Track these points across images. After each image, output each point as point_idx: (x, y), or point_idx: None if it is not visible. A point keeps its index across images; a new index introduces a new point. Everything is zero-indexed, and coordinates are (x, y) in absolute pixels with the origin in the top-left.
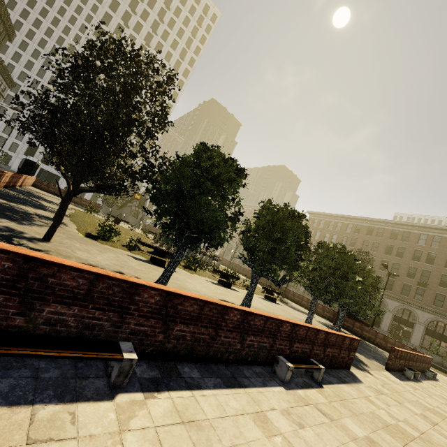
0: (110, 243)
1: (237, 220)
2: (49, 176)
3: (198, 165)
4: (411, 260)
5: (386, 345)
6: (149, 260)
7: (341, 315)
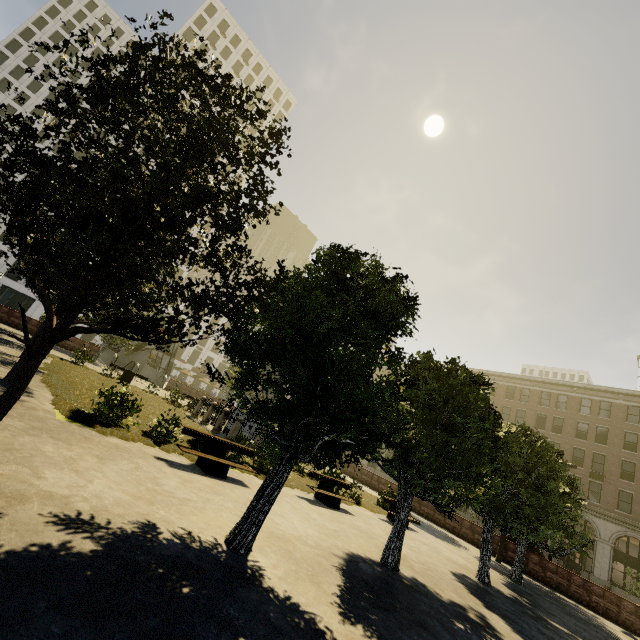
0: (119, 431)
1: (401, 395)
2: (16, 298)
3: (346, 286)
4: (575, 437)
5: (590, 598)
6: (196, 463)
7: (519, 548)
